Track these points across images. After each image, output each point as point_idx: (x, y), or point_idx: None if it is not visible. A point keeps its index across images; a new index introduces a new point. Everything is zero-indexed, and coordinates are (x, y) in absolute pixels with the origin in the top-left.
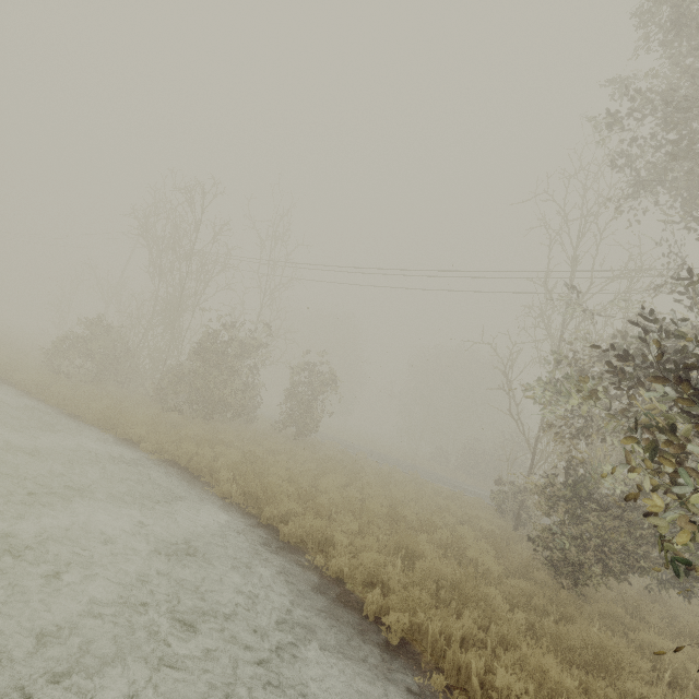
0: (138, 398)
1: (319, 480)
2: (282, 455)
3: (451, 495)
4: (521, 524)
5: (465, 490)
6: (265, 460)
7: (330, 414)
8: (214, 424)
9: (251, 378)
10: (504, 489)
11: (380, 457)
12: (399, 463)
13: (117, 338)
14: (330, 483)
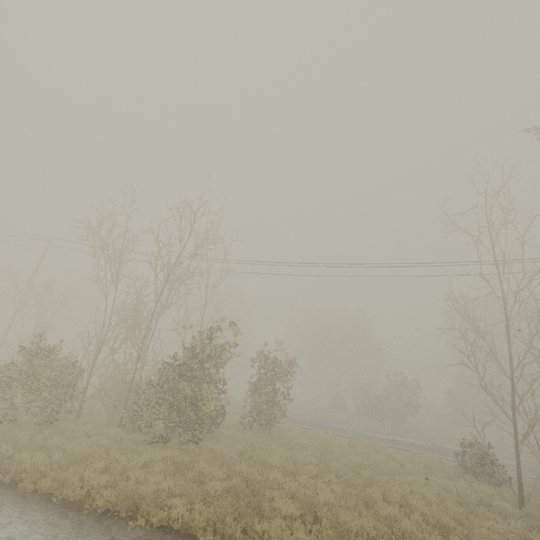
0: (111, 433)
1: (380, 511)
2: (302, 476)
3: (426, 464)
4: (499, 484)
5: (401, 444)
6: (316, 499)
7: (290, 399)
8: (203, 445)
9: (223, 381)
10: (464, 449)
11: (315, 422)
12: (333, 426)
13: (74, 362)
14: (393, 512)
